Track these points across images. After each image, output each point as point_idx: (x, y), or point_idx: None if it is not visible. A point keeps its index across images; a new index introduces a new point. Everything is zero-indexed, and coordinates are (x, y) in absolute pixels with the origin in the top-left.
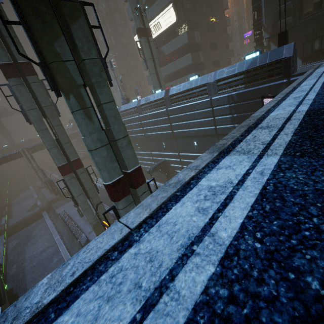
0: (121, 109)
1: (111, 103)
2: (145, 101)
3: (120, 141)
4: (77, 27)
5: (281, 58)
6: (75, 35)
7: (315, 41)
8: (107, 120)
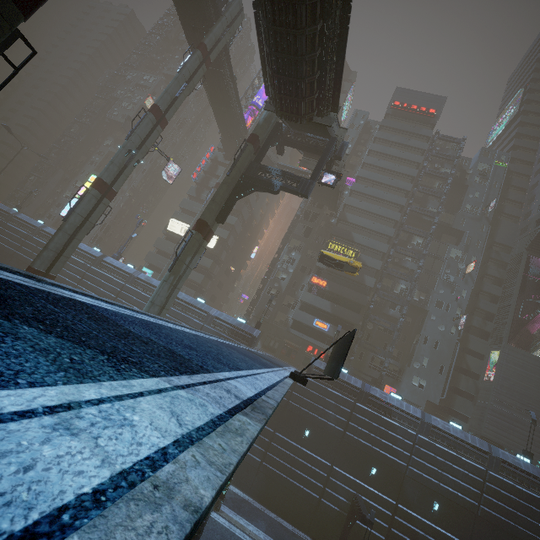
0: (107, 259)
1: (179, 289)
2: (146, 278)
3: (165, 310)
4: (198, 255)
5: (252, 334)
6: (195, 257)
7: (272, 340)
8: (170, 295)
